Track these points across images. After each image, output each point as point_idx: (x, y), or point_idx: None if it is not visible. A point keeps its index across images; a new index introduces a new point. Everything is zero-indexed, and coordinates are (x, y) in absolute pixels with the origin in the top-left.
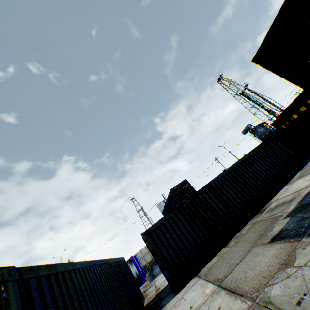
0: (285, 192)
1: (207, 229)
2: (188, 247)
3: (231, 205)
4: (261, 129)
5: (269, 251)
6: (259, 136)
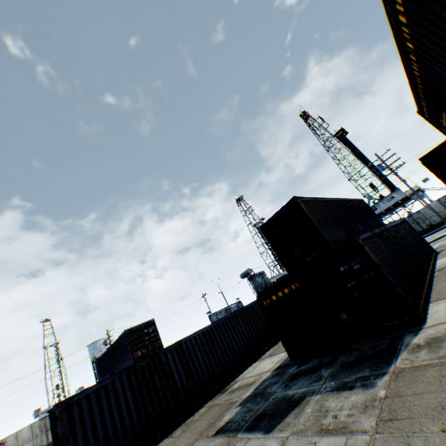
0: (253, 370)
1: (154, 407)
2: (119, 434)
3: (195, 376)
4: (260, 278)
5: (209, 445)
6: (256, 287)
